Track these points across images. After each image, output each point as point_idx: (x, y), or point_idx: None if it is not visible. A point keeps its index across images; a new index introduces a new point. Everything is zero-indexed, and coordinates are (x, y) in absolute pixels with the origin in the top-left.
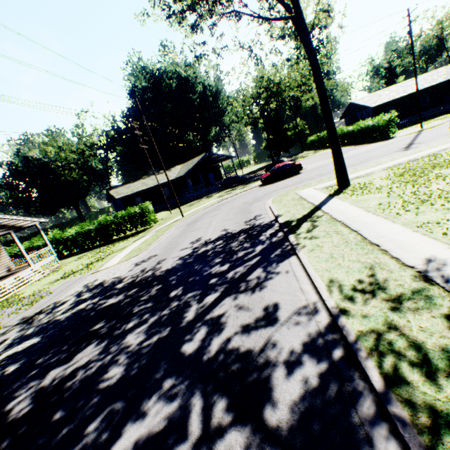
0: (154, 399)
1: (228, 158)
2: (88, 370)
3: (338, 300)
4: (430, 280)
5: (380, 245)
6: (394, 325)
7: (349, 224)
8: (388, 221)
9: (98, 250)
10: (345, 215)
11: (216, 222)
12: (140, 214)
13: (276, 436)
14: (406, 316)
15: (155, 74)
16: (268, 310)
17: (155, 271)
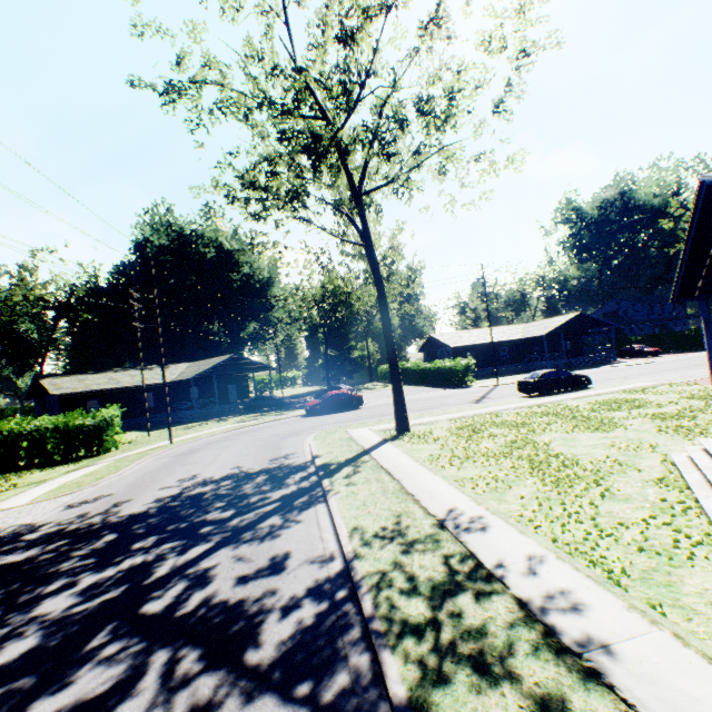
0: (90, 665)
1: (265, 368)
2: None
3: (357, 545)
4: (444, 527)
5: (415, 494)
6: (399, 564)
7: (394, 472)
8: (431, 473)
9: None
10: (393, 463)
11: (227, 456)
12: (95, 427)
13: (255, 671)
14: (412, 556)
15: (186, 234)
16: (276, 559)
17: (107, 516)
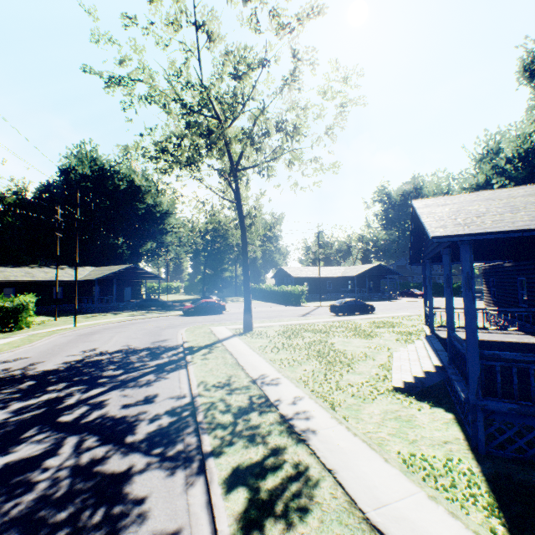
0: (25, 444)
1: (156, 278)
2: None
3: (201, 390)
4: (255, 382)
5: (244, 366)
6: (224, 399)
7: (235, 354)
8: (258, 355)
9: None
10: (236, 348)
11: (120, 338)
12: (12, 309)
13: (130, 444)
14: (232, 396)
15: (105, 169)
16: (149, 396)
17: (26, 370)
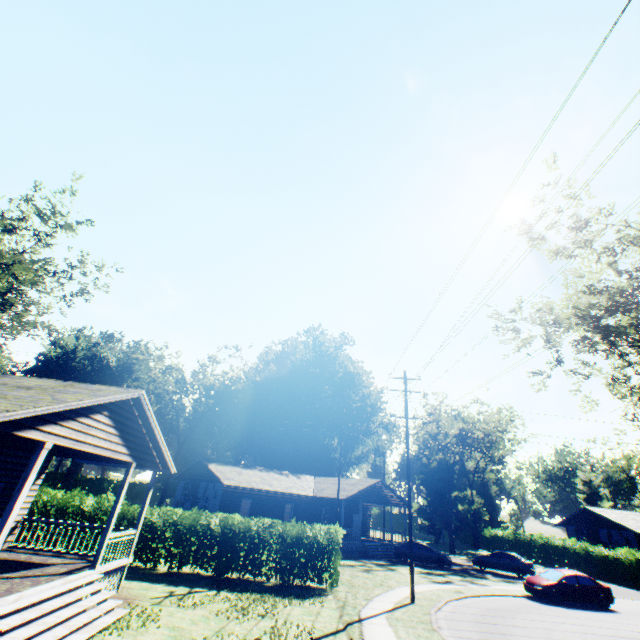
0: None
1: (400, 503)
2: None
3: None
4: None
5: None
6: None
7: None
8: None
9: (224, 597)
10: None
11: None
12: (321, 547)
13: None
14: None
15: (327, 354)
16: None
17: None
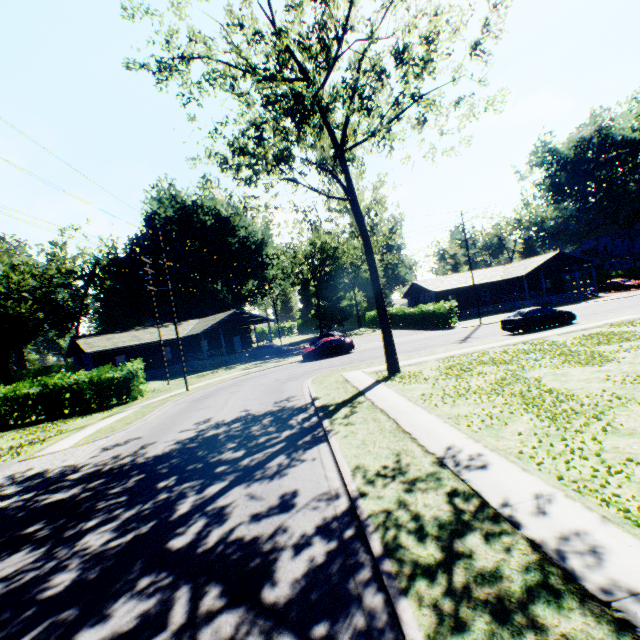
0: (123, 599)
1: (264, 321)
2: (16, 582)
3: (360, 484)
4: (444, 465)
5: (412, 433)
6: (403, 503)
7: (389, 412)
8: (425, 411)
9: (34, 428)
10: (387, 402)
11: (236, 400)
12: (123, 379)
13: (272, 610)
14: (415, 495)
15: (187, 205)
16: (285, 497)
17: (136, 457)
